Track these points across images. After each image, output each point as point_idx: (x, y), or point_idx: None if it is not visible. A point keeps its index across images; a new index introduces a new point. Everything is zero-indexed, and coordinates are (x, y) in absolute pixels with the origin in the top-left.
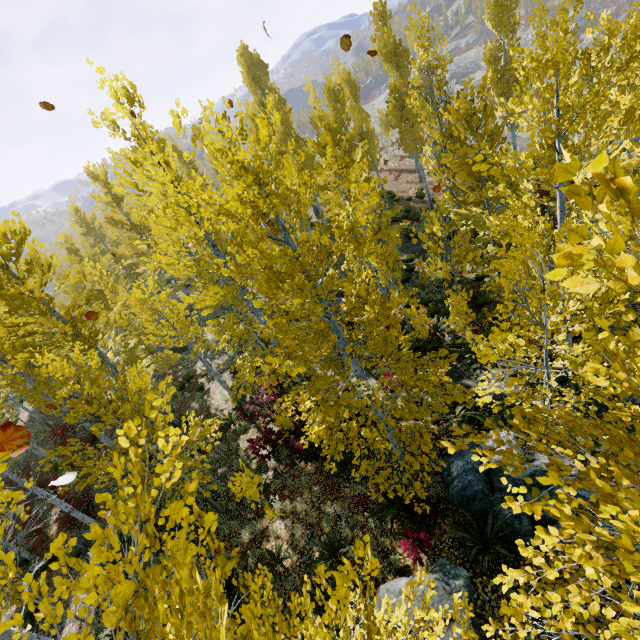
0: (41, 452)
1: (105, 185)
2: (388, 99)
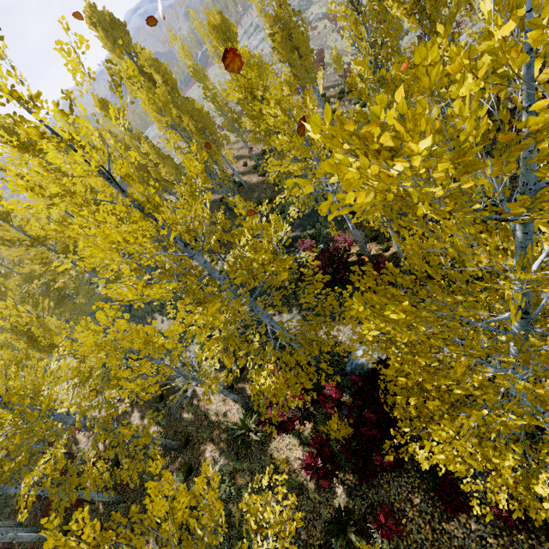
0: (22, 539)
1: None
2: (274, 30)
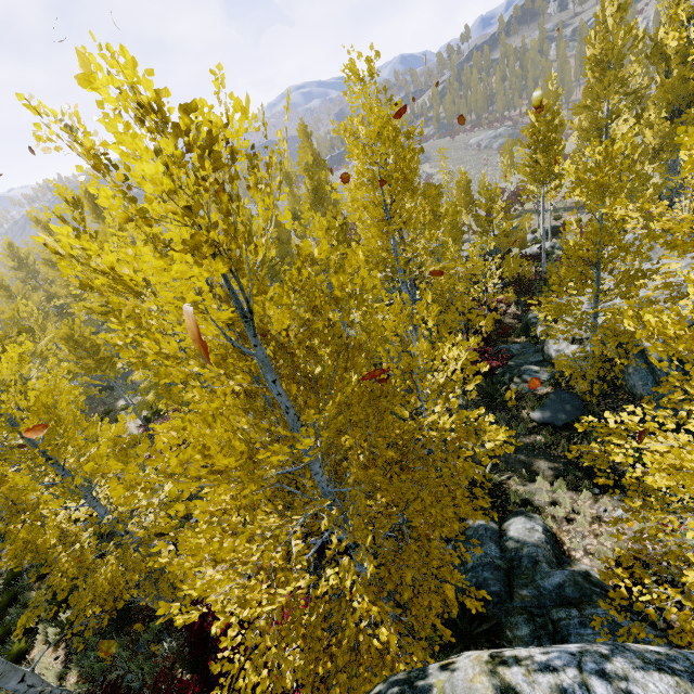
0: None
1: (47, 229)
2: None
